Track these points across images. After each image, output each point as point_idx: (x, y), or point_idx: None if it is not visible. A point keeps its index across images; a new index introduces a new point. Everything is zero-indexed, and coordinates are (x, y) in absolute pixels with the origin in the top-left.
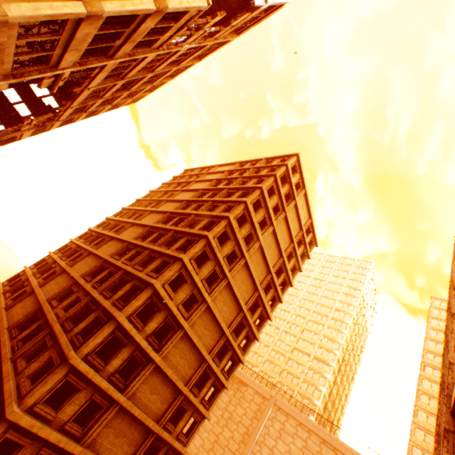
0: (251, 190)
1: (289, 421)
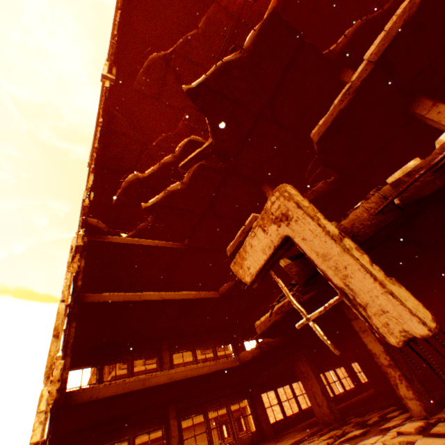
0: None
1: None
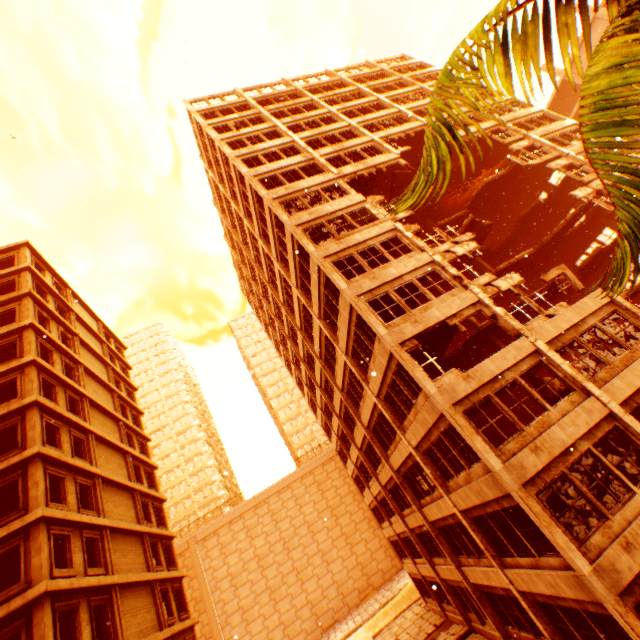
0: (12, 337)
1: (222, 533)
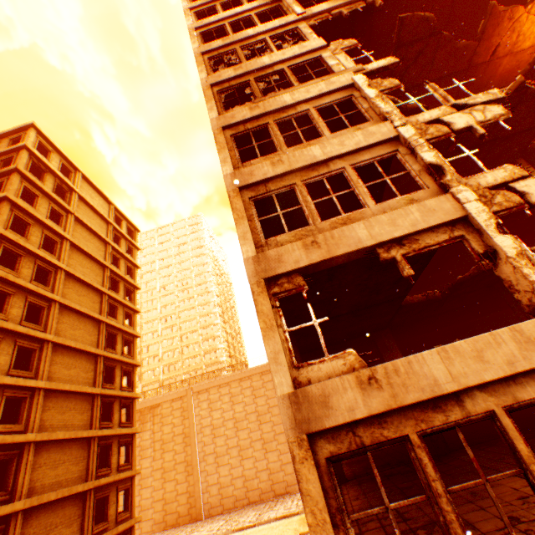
0: None
1: (212, 392)
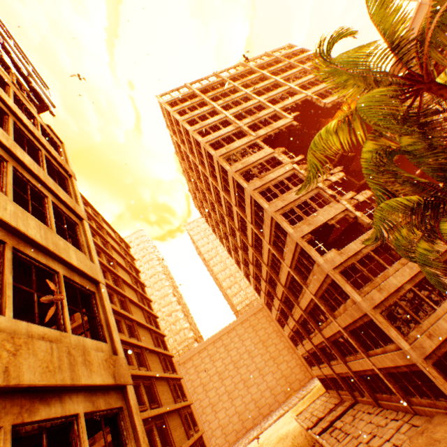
0: None
1: (195, 359)
